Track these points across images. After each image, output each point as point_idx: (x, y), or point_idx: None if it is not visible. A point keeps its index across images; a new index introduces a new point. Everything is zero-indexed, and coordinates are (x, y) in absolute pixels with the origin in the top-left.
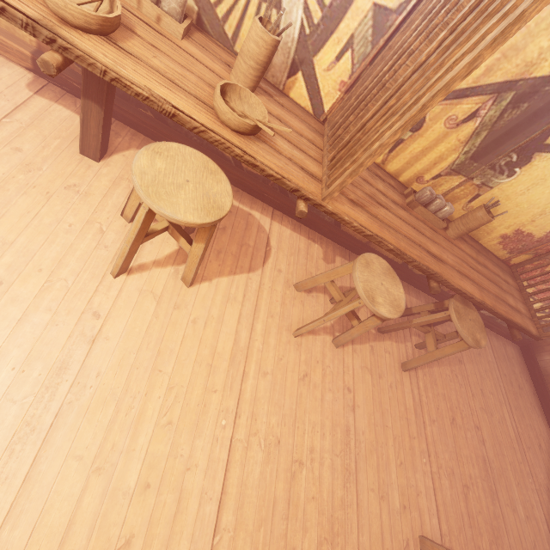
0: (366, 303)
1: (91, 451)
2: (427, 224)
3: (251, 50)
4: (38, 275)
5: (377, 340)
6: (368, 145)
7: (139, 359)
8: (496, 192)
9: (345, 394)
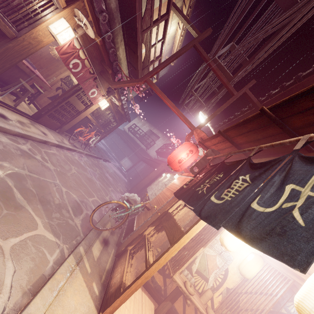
0: None
1: None
2: None
3: (208, 296)
4: None
5: None
6: None
7: None
8: None
9: None
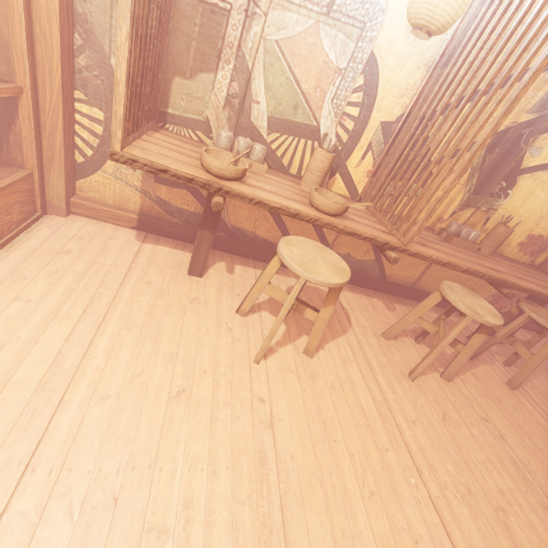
0: (474, 318)
1: (328, 543)
2: (466, 249)
3: (318, 166)
4: (205, 376)
5: (473, 367)
6: (429, 197)
7: (313, 434)
8: (501, 212)
9: (486, 425)
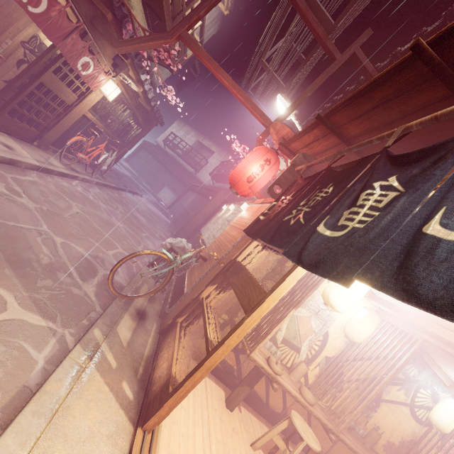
0: None
1: None
2: (358, 441)
3: (302, 371)
4: None
5: None
6: (350, 410)
7: None
8: (373, 420)
9: None
